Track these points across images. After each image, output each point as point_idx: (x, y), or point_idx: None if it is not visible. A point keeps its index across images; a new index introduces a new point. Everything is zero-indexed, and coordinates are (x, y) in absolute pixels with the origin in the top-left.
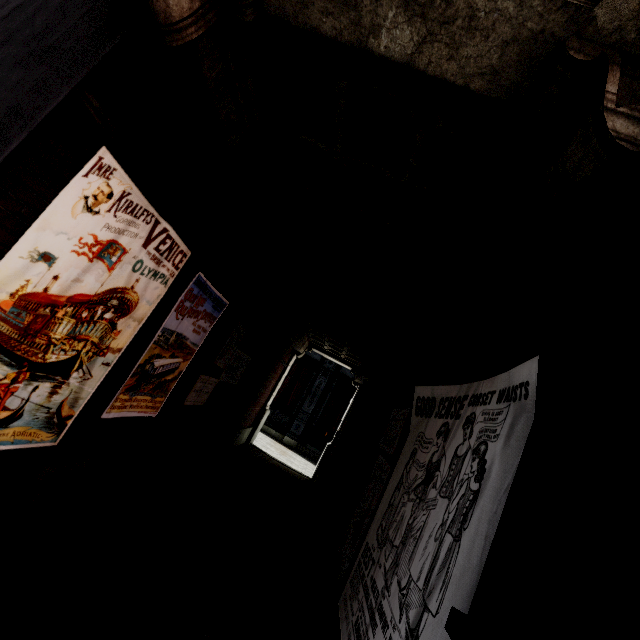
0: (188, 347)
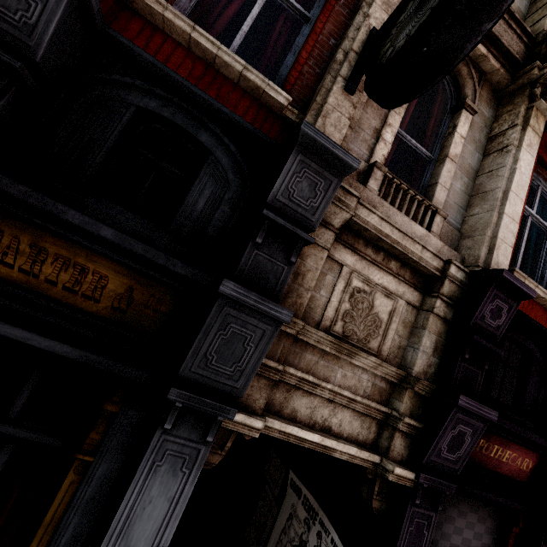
0: None
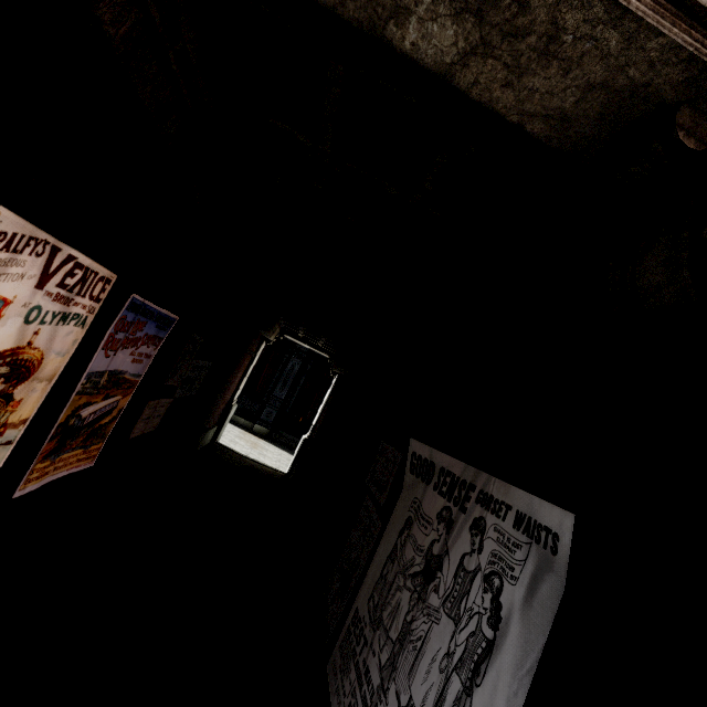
0: (127, 381)
